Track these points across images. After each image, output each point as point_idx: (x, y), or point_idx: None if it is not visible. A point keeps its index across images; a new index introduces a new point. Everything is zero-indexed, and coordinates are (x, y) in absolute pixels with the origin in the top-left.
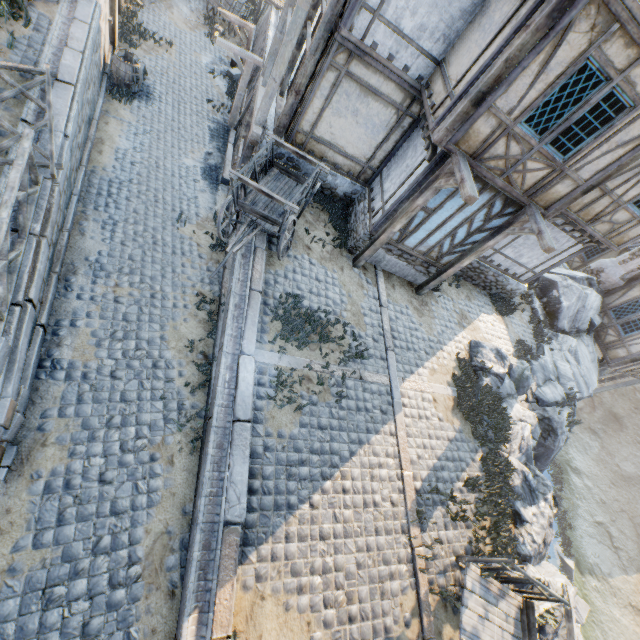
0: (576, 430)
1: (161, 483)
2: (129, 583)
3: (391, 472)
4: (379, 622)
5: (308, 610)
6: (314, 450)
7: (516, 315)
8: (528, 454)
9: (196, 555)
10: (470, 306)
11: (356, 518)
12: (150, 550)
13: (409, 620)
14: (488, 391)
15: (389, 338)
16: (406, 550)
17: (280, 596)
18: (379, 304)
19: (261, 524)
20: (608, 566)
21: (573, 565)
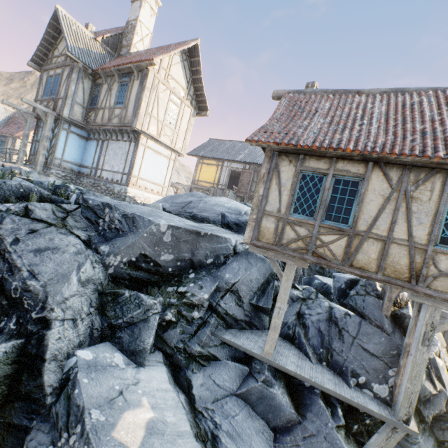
0: None
1: None
2: None
3: None
4: None
5: None
6: None
7: None
8: None
9: None
10: None
11: None
12: None
13: None
14: None
15: None
16: None
17: None
18: None
19: None
20: None
21: None
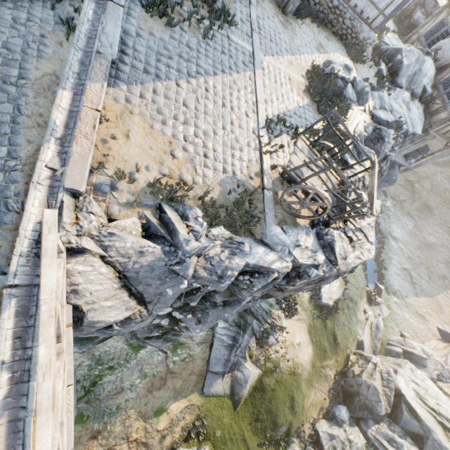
0: (399, 214)
1: (50, 51)
2: (19, 86)
3: (248, 99)
4: (229, 167)
5: (170, 136)
6: (182, 57)
7: (365, 68)
8: (360, 138)
9: (70, 60)
10: (328, 44)
11: (215, 109)
12: (39, 78)
13: (253, 177)
14: (334, 83)
15: (255, 25)
16: (255, 143)
17: (147, 119)
18: (249, 3)
19: (132, 75)
20: (406, 292)
21: (383, 288)
